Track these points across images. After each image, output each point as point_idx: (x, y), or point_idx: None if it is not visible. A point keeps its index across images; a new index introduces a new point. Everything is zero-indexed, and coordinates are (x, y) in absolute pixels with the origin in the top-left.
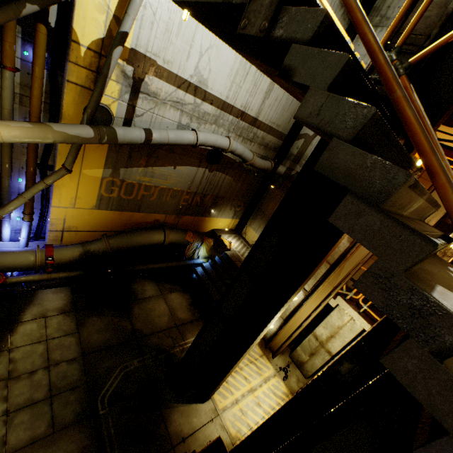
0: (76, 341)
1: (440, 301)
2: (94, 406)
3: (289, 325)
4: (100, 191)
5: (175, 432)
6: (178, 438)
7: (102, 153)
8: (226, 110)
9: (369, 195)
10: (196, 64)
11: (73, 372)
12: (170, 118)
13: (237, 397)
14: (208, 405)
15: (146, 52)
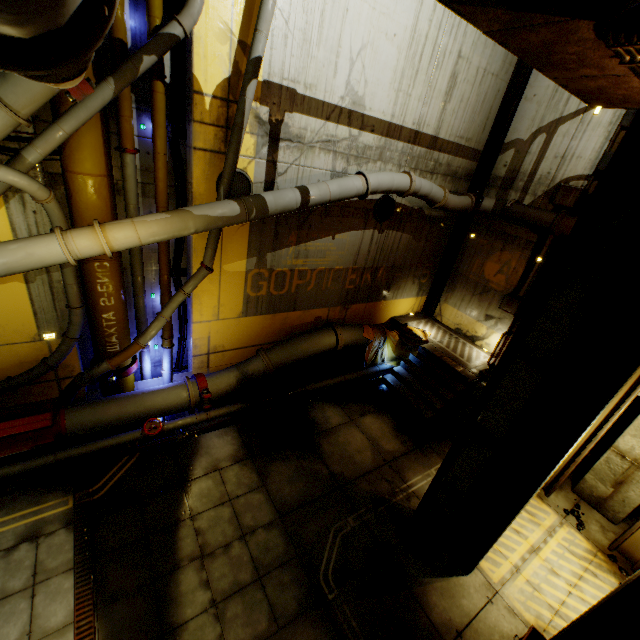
0: (265, 498)
1: None
2: (318, 588)
3: None
4: (245, 291)
5: (442, 622)
6: (449, 631)
7: (243, 237)
8: (393, 135)
9: None
10: (346, 78)
11: (275, 542)
12: (321, 167)
13: (515, 562)
14: (476, 578)
15: (282, 80)
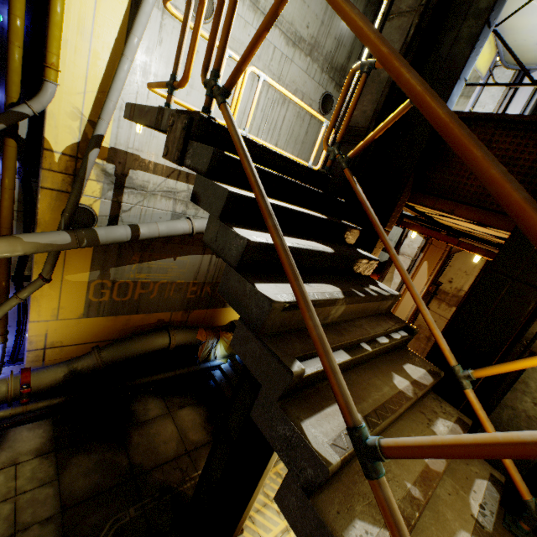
0: (54, 492)
1: (306, 429)
2: None
3: None
4: (87, 296)
5: None
6: None
7: (87, 254)
8: None
9: (251, 321)
10: None
11: None
12: (163, 208)
13: None
14: None
15: (128, 148)
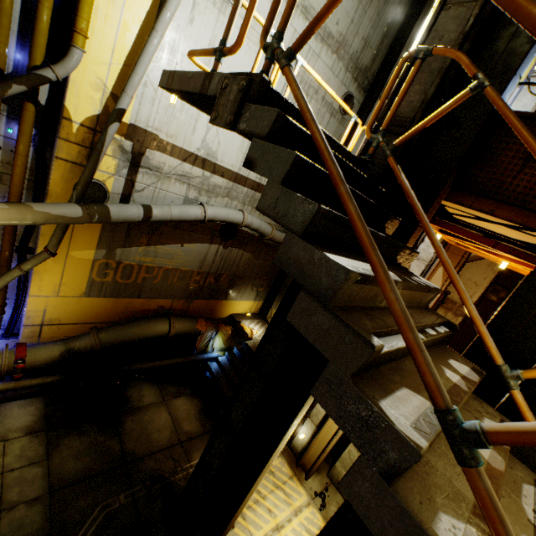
0: (42, 472)
1: (386, 410)
2: None
3: (323, 433)
4: (91, 275)
5: None
6: None
7: (95, 232)
8: (240, 181)
9: (319, 291)
10: (203, 137)
11: (33, 518)
12: (176, 192)
13: None
14: None
15: (147, 126)
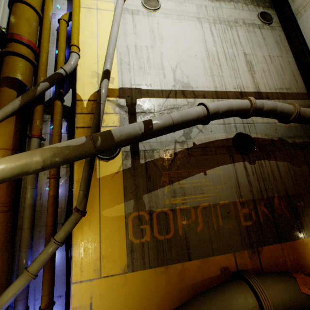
0: None
1: None
2: None
3: None
4: (127, 237)
5: None
6: None
7: (118, 183)
8: (222, 97)
9: None
10: (173, 77)
11: None
12: None
13: None
14: None
15: (131, 86)
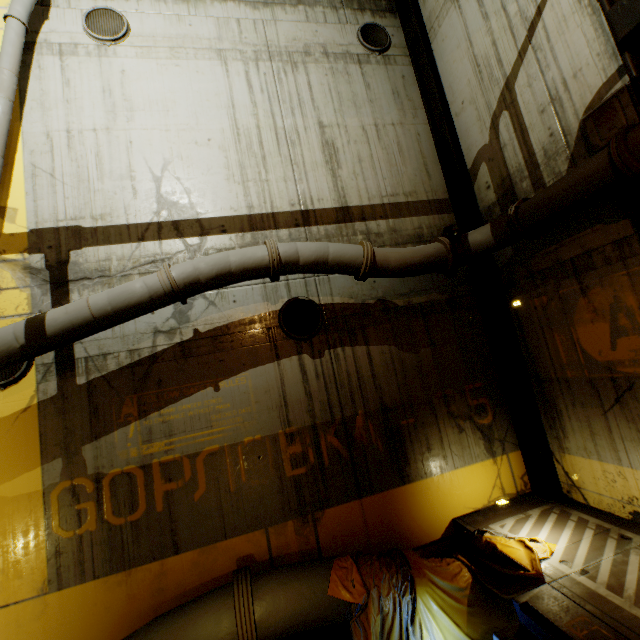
0: None
1: None
2: None
3: None
4: (49, 529)
5: None
6: None
7: (30, 429)
8: (264, 226)
9: None
10: (155, 194)
11: None
12: None
13: None
14: None
15: (59, 222)
